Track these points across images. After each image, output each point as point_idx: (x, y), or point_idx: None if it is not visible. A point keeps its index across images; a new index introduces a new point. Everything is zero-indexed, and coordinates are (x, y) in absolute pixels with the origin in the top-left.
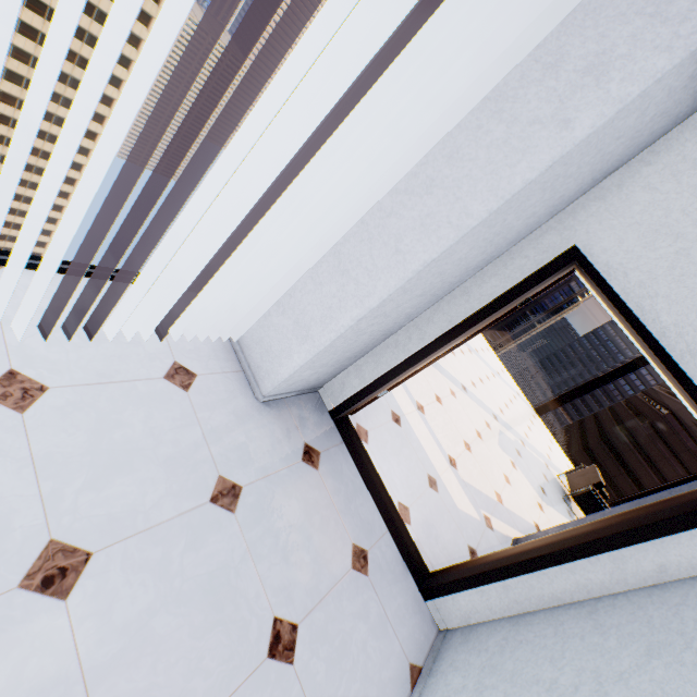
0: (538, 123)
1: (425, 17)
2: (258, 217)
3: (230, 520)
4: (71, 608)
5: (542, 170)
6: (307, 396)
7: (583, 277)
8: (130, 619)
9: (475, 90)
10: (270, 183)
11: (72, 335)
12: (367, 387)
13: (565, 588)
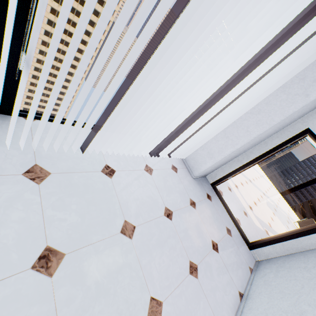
0: (297, 95)
1: (259, 64)
2: (196, 120)
3: (195, 211)
4: (173, 223)
5: (299, 108)
6: (203, 178)
7: (311, 138)
8: (183, 229)
9: (275, 84)
10: (201, 109)
11: (152, 156)
12: (226, 175)
13: (307, 244)
